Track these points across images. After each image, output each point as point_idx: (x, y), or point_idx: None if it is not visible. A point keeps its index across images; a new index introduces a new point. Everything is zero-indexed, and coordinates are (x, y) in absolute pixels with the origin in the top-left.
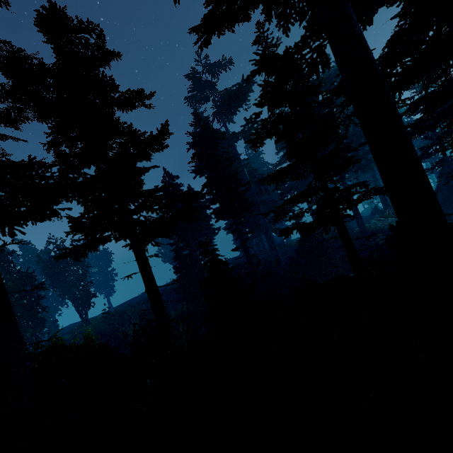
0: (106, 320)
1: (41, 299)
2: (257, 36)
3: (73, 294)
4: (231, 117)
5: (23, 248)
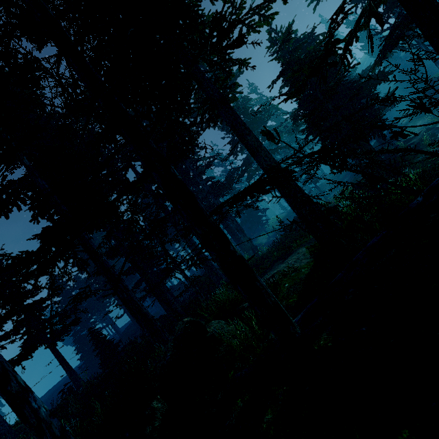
0: None
1: None
2: None
3: None
4: None
5: None
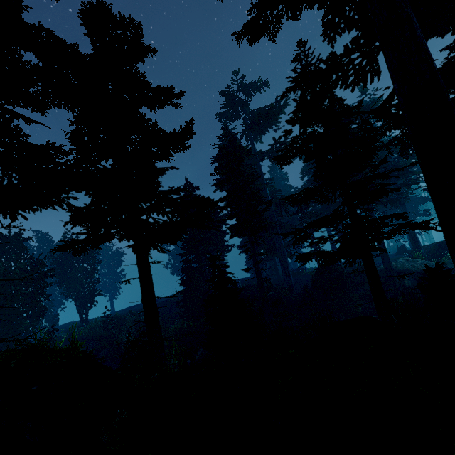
0: (104, 323)
1: (44, 291)
2: (297, 54)
3: (77, 292)
4: (260, 137)
5: (40, 239)
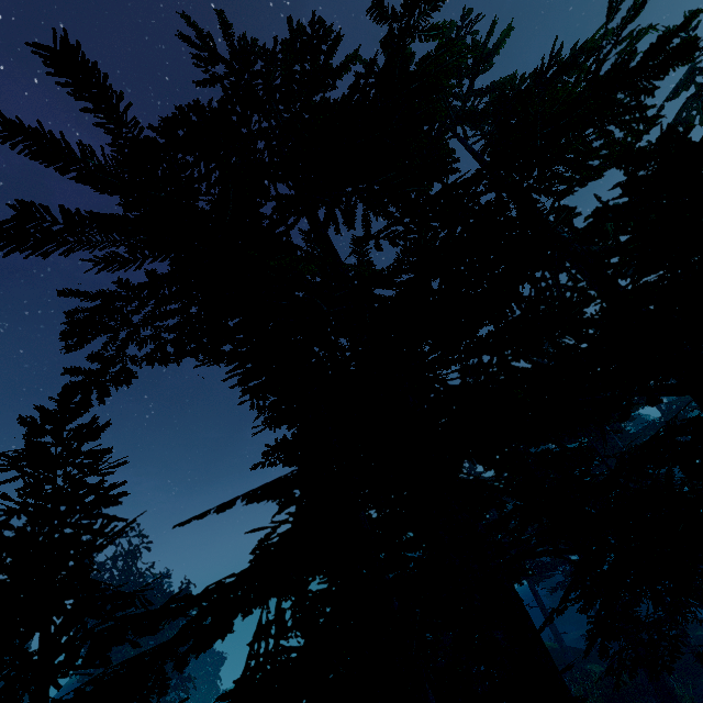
0: None
1: None
2: None
3: None
4: None
5: None
